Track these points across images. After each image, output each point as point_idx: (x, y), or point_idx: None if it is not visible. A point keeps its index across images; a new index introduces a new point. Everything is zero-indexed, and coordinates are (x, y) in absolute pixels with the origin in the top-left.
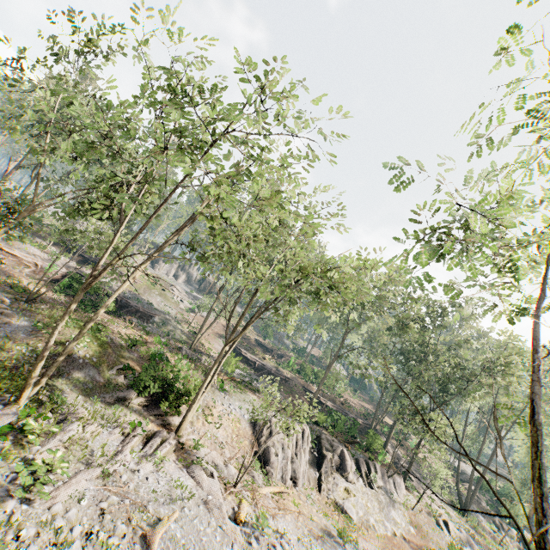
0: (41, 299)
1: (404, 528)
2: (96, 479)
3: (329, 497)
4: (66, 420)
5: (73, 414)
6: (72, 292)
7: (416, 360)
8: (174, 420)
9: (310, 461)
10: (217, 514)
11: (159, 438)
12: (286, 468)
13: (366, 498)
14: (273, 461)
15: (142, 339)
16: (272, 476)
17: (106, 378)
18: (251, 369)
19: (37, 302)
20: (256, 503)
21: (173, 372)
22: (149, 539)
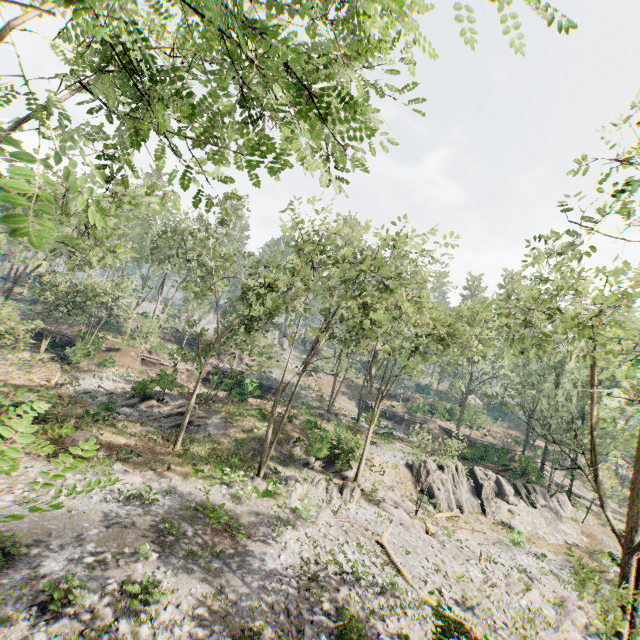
0: (213, 399)
1: (576, 538)
2: (330, 515)
3: (495, 518)
4: (288, 483)
5: (289, 479)
6: (225, 387)
7: (554, 377)
8: (349, 474)
9: (469, 491)
10: (413, 531)
11: (348, 487)
12: (450, 499)
13: (531, 516)
14: (437, 494)
15: (290, 413)
16: (440, 506)
17: (288, 451)
18: (383, 419)
19: (210, 402)
20: (437, 523)
21: (335, 436)
22: (381, 544)
